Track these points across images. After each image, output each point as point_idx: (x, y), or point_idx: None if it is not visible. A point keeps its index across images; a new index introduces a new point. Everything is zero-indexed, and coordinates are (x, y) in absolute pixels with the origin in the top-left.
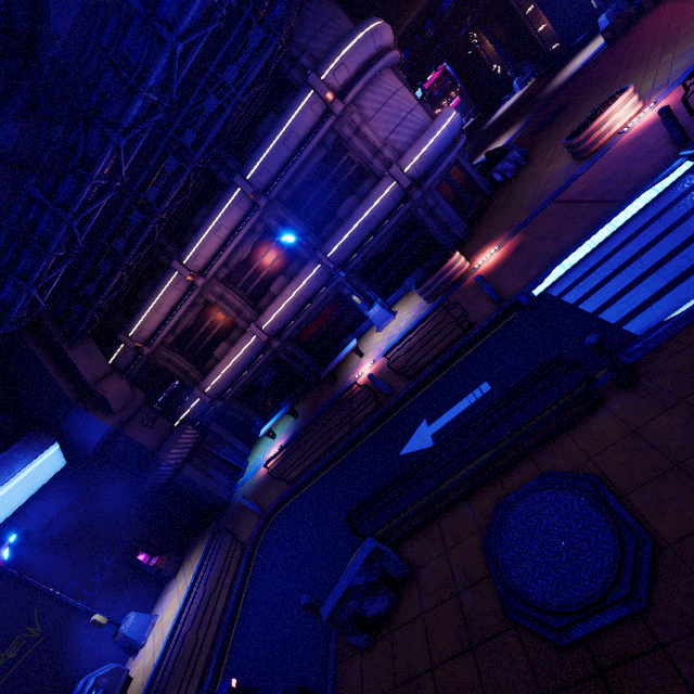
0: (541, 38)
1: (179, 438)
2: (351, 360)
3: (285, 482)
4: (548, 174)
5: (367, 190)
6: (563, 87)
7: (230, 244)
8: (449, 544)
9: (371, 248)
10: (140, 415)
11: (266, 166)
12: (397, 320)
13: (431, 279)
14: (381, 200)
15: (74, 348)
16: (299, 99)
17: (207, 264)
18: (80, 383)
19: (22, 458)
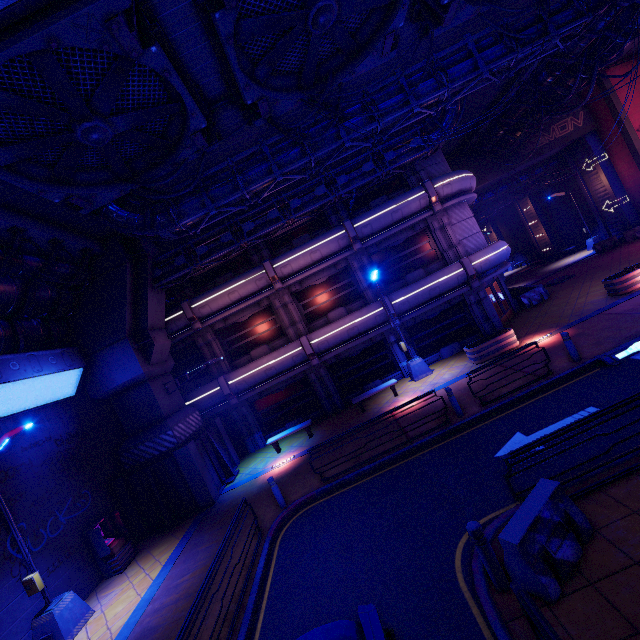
0: (537, 242)
1: (187, 416)
2: (382, 398)
3: (321, 477)
4: (581, 302)
5: (434, 269)
6: (563, 268)
7: (316, 267)
8: (635, 507)
9: (422, 313)
10: (164, 378)
11: (372, 223)
12: (437, 374)
13: (486, 343)
14: (448, 277)
15: (153, 292)
16: (414, 192)
17: (290, 274)
18: (140, 322)
19: (53, 364)
